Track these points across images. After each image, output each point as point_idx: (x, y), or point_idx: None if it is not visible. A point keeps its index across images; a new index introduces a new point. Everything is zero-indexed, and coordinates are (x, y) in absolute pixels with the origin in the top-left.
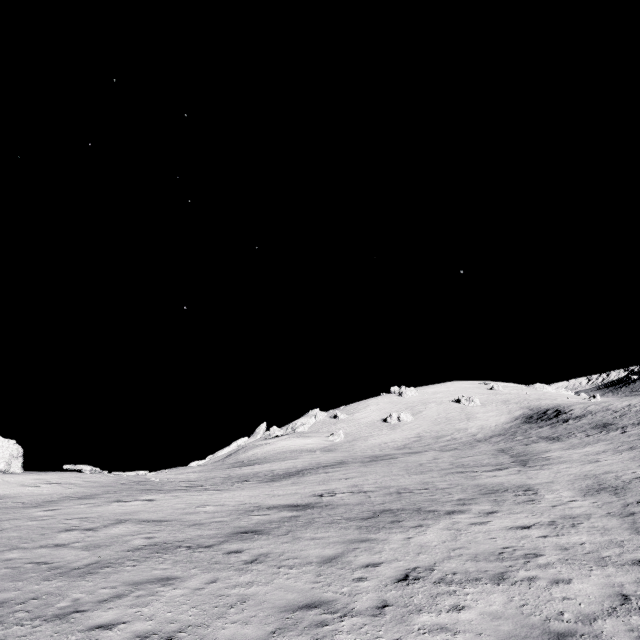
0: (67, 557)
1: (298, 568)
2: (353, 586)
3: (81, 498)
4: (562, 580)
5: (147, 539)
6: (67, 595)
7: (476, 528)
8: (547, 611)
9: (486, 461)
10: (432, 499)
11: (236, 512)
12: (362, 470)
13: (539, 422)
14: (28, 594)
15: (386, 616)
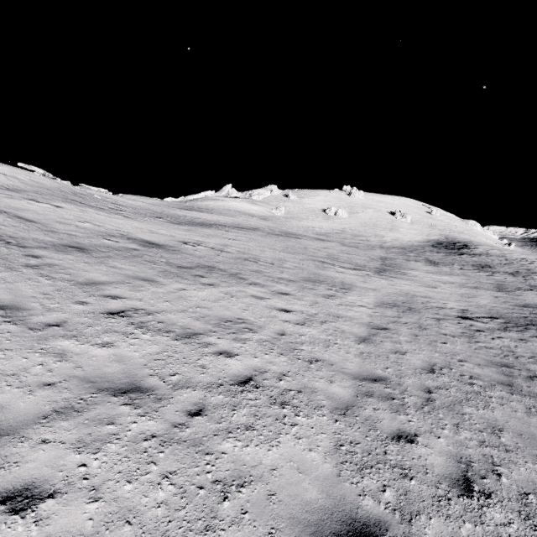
0: None
1: (54, 281)
2: (65, 305)
3: (9, 190)
4: (229, 353)
5: None
6: None
7: (248, 299)
8: (167, 370)
9: (357, 261)
10: (260, 271)
11: (99, 233)
12: (255, 238)
13: (442, 249)
14: None
15: (40, 332)
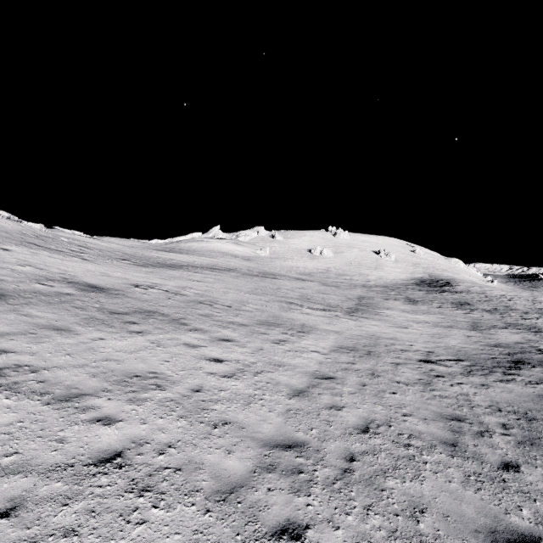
0: None
1: None
2: None
3: None
4: (110, 419)
5: None
6: None
7: (177, 348)
8: (6, 448)
9: (331, 301)
10: (211, 315)
11: (35, 277)
12: (225, 279)
13: (425, 287)
14: None
15: None
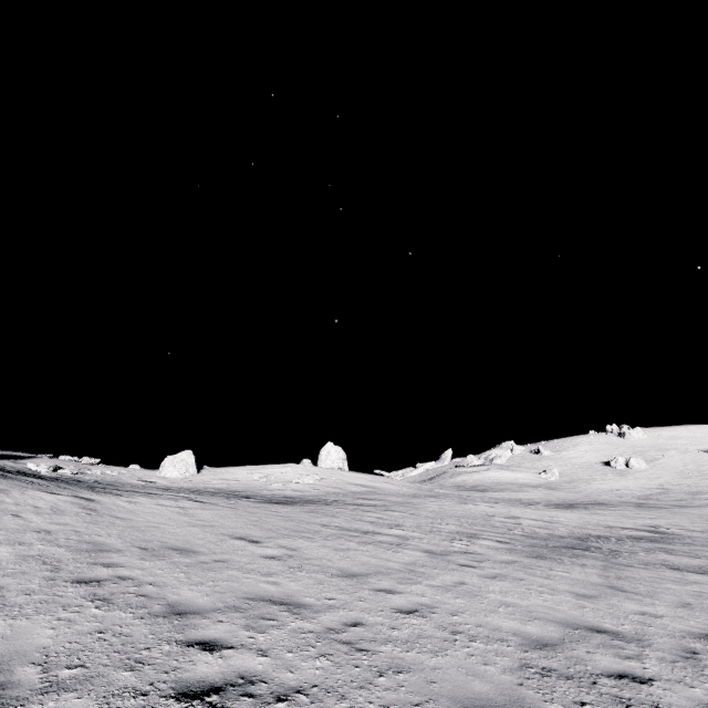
0: (540, 530)
1: None
2: None
3: (430, 497)
4: None
5: (569, 530)
6: (597, 547)
7: None
8: None
9: None
10: None
11: (597, 526)
12: (651, 513)
13: None
14: (571, 542)
15: None
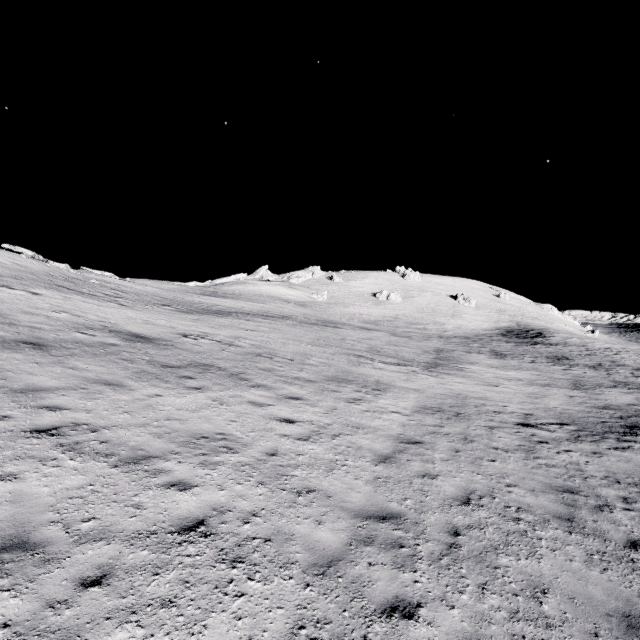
0: None
1: None
2: None
3: None
4: (185, 484)
5: None
6: None
7: (243, 407)
8: (82, 512)
9: (405, 354)
10: (273, 370)
11: (74, 325)
12: (281, 328)
13: (512, 338)
14: None
15: None
